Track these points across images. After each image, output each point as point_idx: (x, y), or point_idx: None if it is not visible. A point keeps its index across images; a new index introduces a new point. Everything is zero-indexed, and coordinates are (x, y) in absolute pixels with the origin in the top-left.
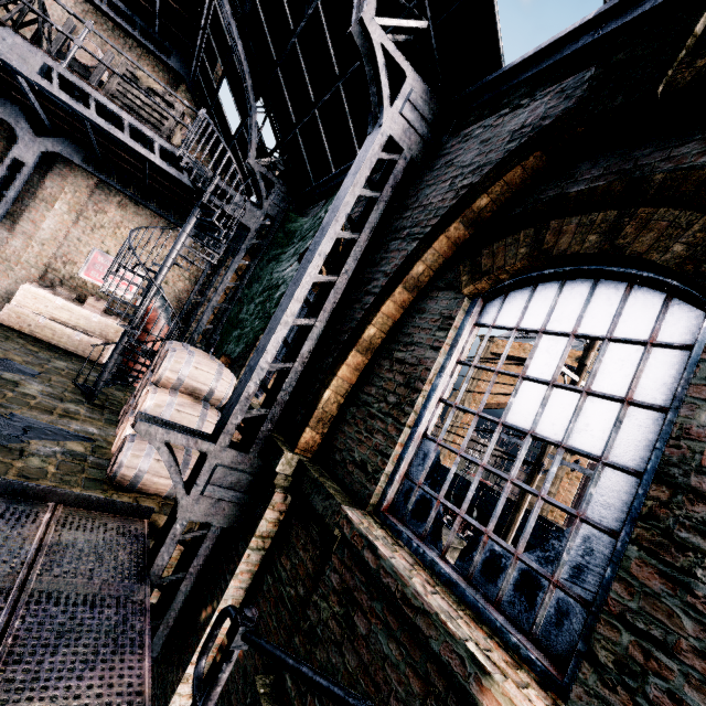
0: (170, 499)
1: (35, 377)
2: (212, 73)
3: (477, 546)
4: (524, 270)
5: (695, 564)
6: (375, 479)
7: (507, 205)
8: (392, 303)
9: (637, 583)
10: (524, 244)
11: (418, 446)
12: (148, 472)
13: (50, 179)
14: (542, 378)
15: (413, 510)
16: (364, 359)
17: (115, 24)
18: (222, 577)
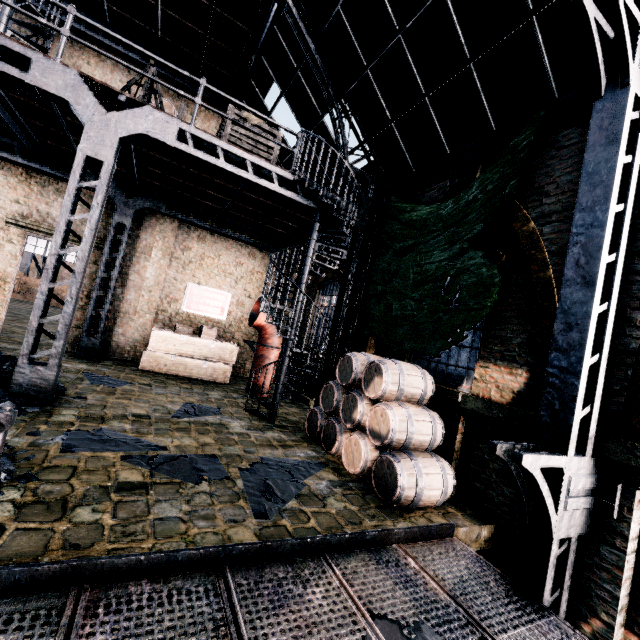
0: (437, 507)
1: (223, 414)
2: (263, 96)
3: None
4: None
5: None
6: None
7: None
8: None
9: None
10: None
11: None
12: (424, 488)
13: (143, 232)
14: None
15: None
16: None
17: (164, 80)
18: (592, 586)
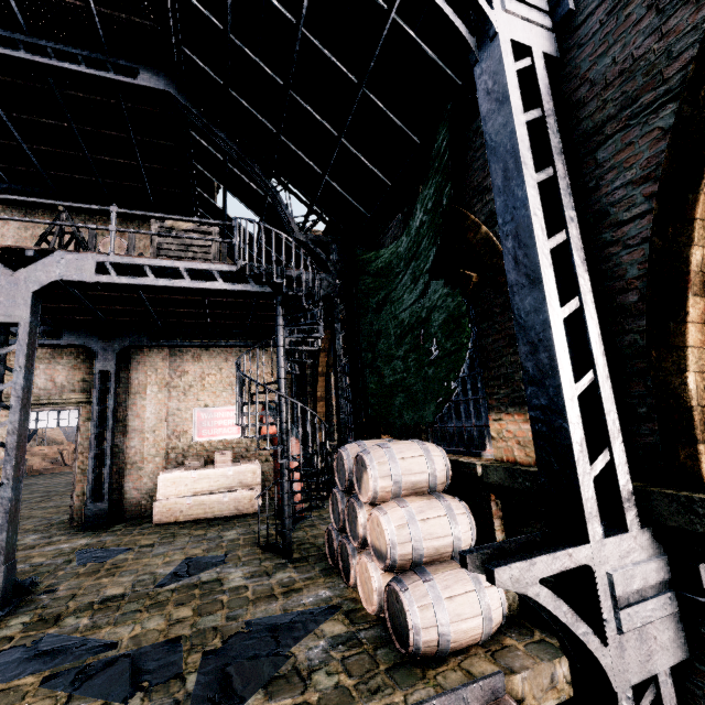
0: (487, 642)
1: (226, 563)
2: (212, 199)
3: None
4: None
5: None
6: None
7: None
8: None
9: None
10: None
11: None
12: (450, 622)
13: (132, 372)
14: None
15: None
16: (704, 301)
17: (120, 218)
18: None
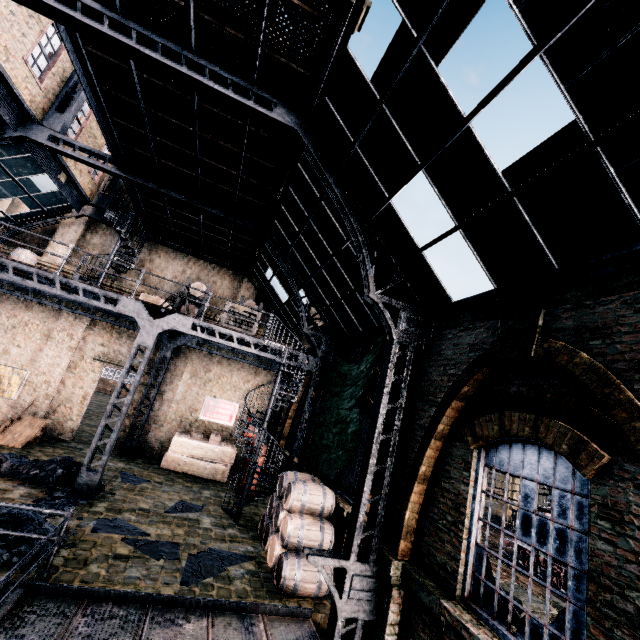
0: (316, 598)
1: (203, 511)
2: (265, 272)
3: (524, 621)
4: (500, 437)
5: (612, 625)
6: (455, 577)
7: (480, 388)
8: (431, 450)
9: (594, 638)
10: (495, 423)
11: (474, 551)
12: (301, 581)
13: (179, 361)
14: (529, 509)
15: (483, 598)
16: (423, 486)
17: (205, 260)
18: None
